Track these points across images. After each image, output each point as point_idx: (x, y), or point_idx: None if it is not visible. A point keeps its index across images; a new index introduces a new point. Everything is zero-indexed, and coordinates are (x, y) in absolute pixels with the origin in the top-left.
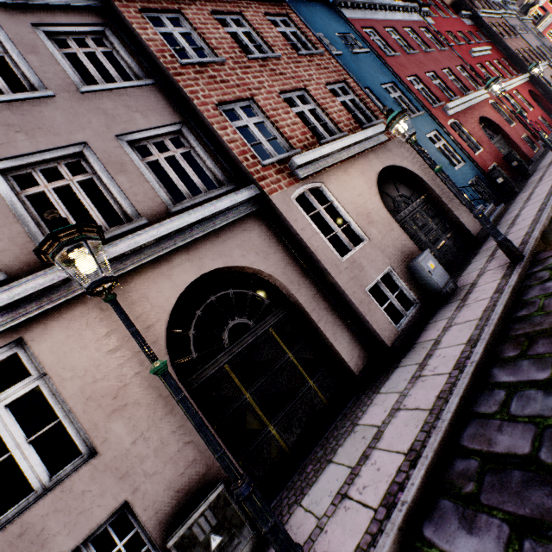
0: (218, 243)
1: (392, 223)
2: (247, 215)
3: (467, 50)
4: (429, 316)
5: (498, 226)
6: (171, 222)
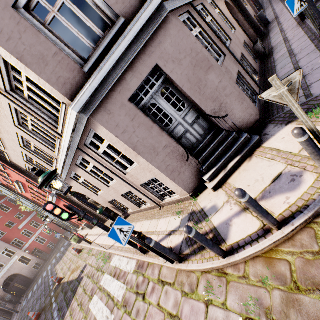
0: None
1: (248, 4)
2: None
3: None
4: (266, 29)
5: (267, 15)
6: None
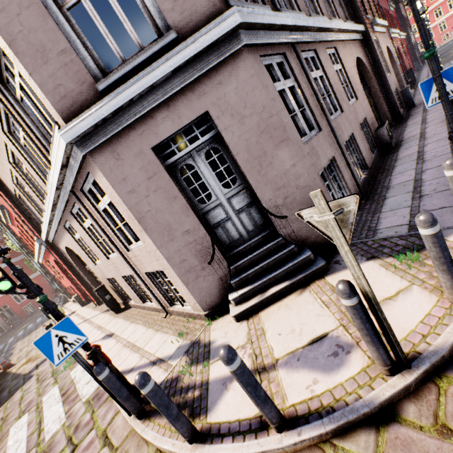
0: (357, 47)
1: (393, 72)
2: (359, 41)
3: (386, 2)
4: (408, 112)
5: (417, 94)
6: (354, 25)
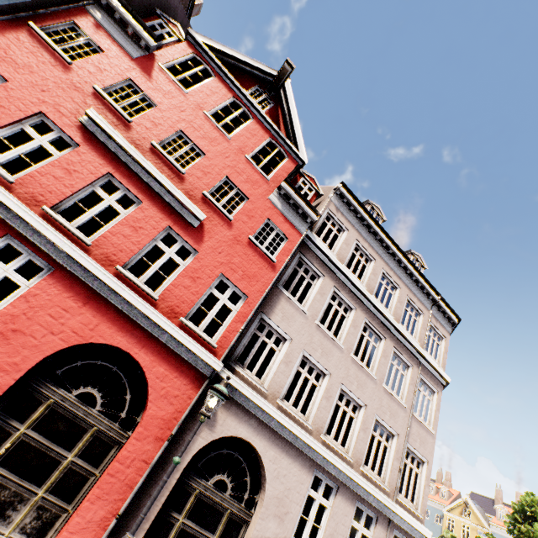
0: None
1: None
2: None
3: None
4: None
5: None
6: None
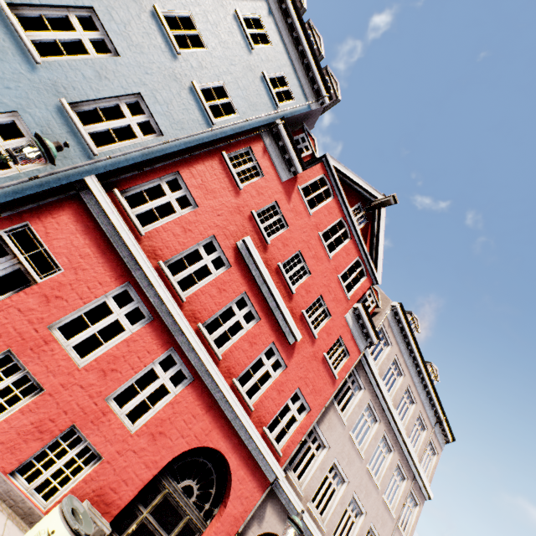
0: None
1: None
2: None
3: None
4: None
5: None
6: None
